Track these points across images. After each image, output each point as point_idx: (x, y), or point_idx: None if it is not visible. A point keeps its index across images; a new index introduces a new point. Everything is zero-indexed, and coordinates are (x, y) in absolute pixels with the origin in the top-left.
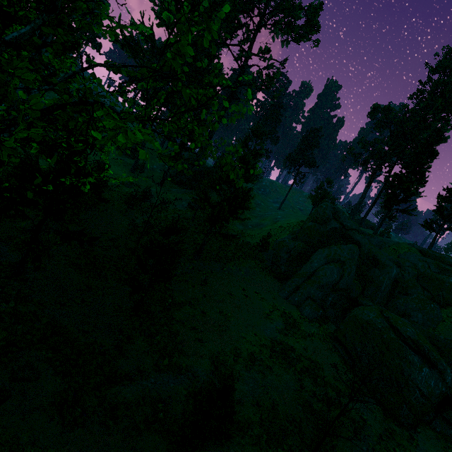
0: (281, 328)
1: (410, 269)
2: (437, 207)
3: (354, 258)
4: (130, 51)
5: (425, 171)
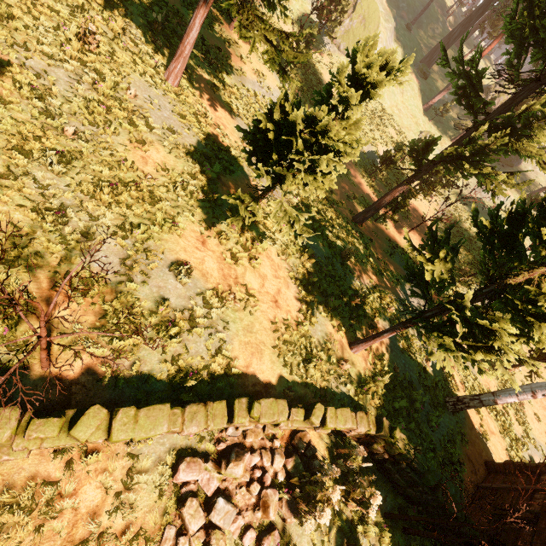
0: None
1: None
2: None
3: None
4: None
5: None
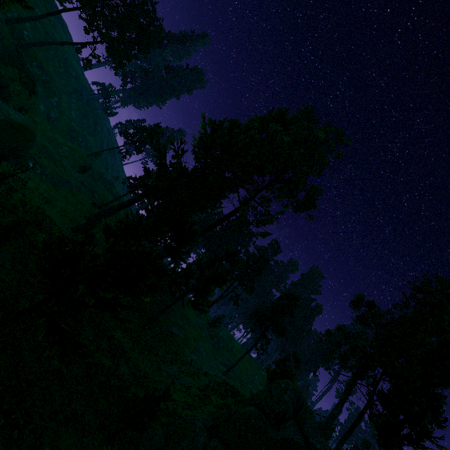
0: None
1: None
2: None
3: None
4: (155, 148)
5: (441, 398)
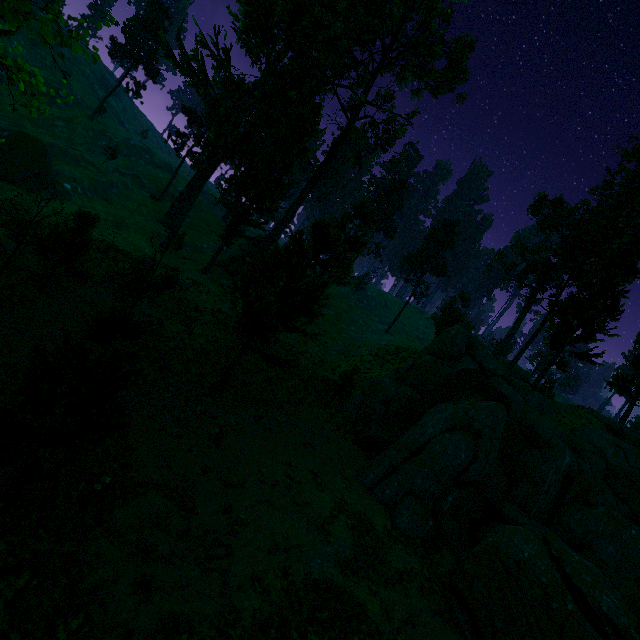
0: (346, 555)
1: (594, 457)
2: (636, 356)
3: (498, 427)
4: (188, 74)
5: (620, 296)
